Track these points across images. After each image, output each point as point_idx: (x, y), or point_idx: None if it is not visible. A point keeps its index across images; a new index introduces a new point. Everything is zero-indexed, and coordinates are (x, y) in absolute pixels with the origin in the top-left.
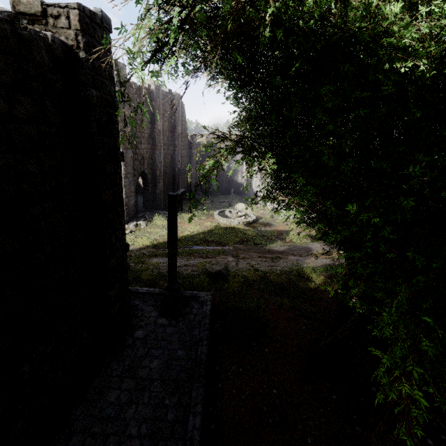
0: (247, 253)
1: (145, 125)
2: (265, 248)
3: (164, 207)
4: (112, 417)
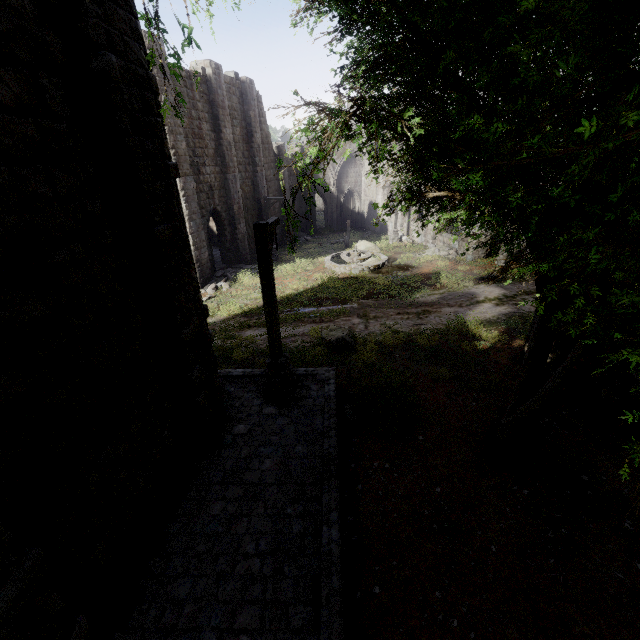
0: (380, 310)
1: (207, 135)
2: (406, 300)
3: (251, 260)
4: (219, 533)
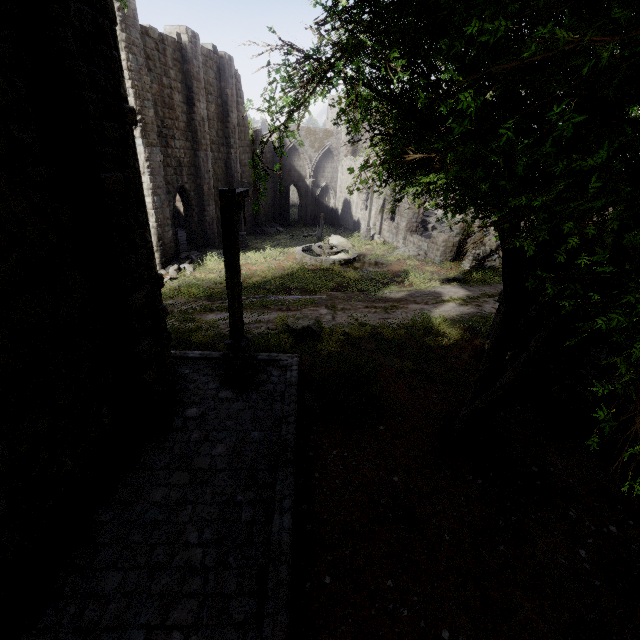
0: (348, 302)
1: (179, 106)
2: (375, 295)
3: (219, 245)
4: (159, 521)
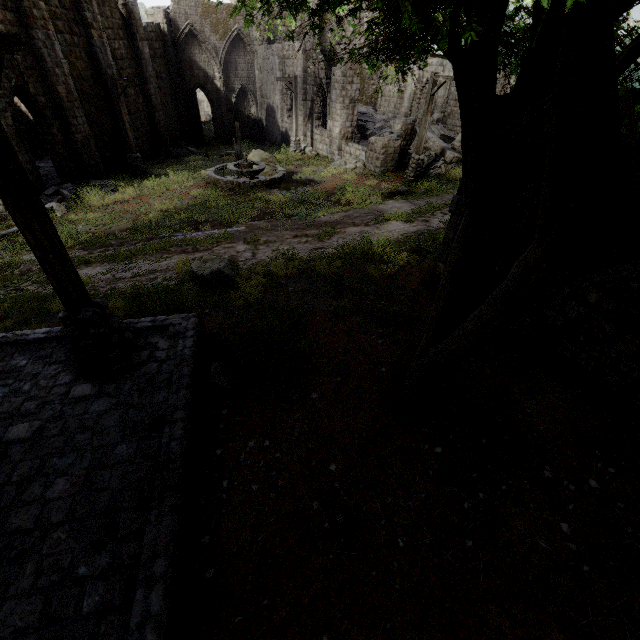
0: (273, 233)
1: None
2: (306, 220)
3: (109, 174)
4: None
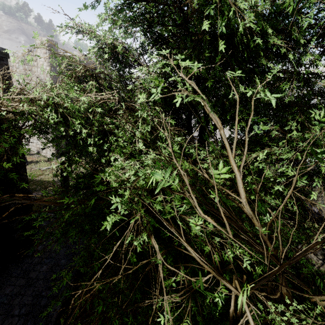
0: None
1: None
2: None
3: None
4: (4, 303)
